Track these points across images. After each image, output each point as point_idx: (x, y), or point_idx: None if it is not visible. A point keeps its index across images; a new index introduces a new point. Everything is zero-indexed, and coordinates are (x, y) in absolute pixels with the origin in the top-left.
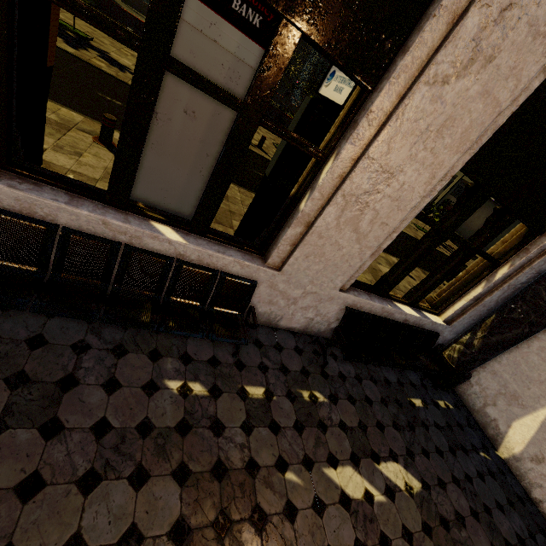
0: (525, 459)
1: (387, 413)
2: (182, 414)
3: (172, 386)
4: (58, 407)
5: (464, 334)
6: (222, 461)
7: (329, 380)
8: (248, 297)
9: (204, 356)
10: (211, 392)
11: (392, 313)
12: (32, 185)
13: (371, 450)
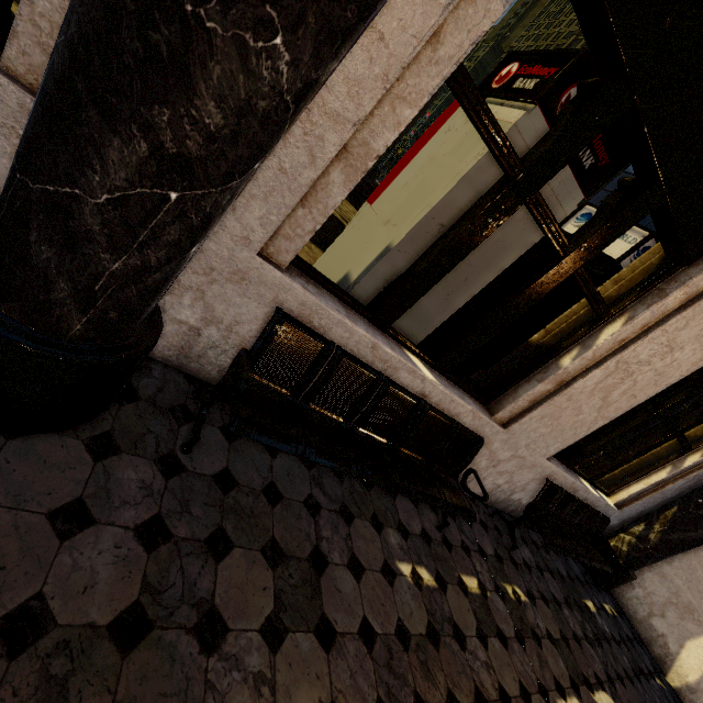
0: (702, 691)
1: (575, 620)
2: (425, 614)
3: (405, 570)
4: (321, 598)
5: (635, 524)
6: (479, 689)
7: (520, 571)
8: (471, 456)
9: (415, 527)
10: (438, 583)
11: (577, 490)
12: (315, 287)
13: (582, 674)
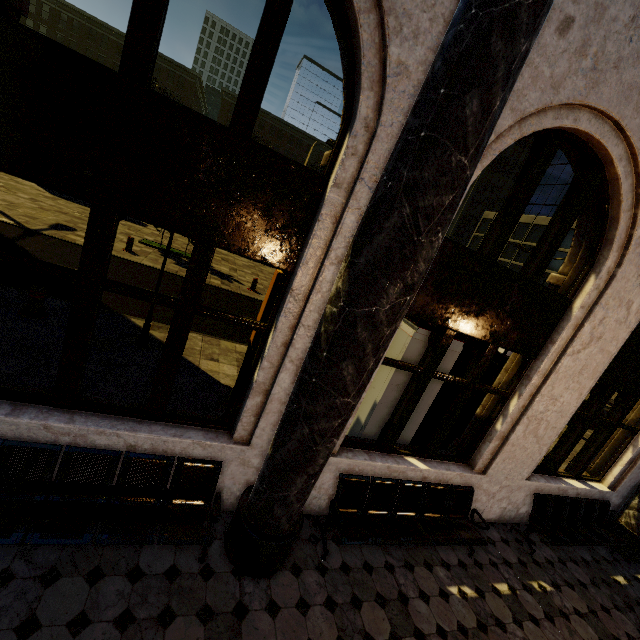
0: None
1: (603, 595)
2: (474, 615)
3: (454, 591)
4: (411, 618)
5: (632, 498)
6: None
7: (543, 568)
8: (470, 501)
9: (453, 560)
10: (478, 593)
11: (565, 490)
12: (350, 452)
13: (612, 635)
